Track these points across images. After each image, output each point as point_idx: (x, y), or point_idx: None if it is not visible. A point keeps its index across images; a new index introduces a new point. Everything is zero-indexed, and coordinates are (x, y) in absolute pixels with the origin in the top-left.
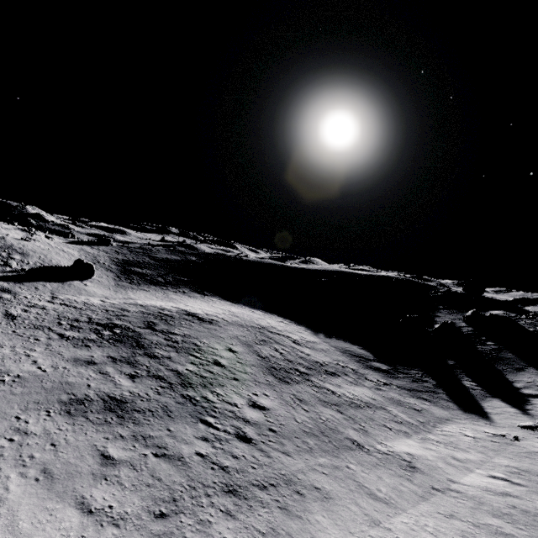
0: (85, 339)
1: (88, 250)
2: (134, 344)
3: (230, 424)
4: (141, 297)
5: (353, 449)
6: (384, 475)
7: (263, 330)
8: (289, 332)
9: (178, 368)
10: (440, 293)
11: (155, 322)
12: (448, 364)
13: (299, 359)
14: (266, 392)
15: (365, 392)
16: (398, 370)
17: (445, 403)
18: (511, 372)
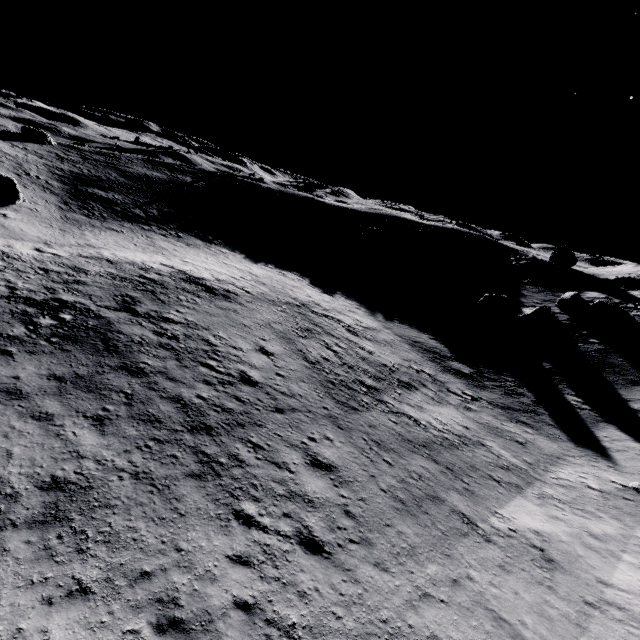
0: (1, 336)
1: (5, 150)
2: (100, 345)
3: (284, 512)
4: (109, 243)
5: (465, 533)
6: (520, 585)
7: (304, 310)
8: (339, 312)
9: (183, 395)
10: (525, 262)
11: (136, 297)
12: (543, 367)
13: (361, 362)
14: (328, 432)
15: (453, 415)
16: (483, 374)
17: (550, 431)
18: (624, 386)
